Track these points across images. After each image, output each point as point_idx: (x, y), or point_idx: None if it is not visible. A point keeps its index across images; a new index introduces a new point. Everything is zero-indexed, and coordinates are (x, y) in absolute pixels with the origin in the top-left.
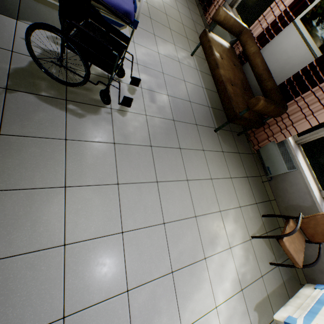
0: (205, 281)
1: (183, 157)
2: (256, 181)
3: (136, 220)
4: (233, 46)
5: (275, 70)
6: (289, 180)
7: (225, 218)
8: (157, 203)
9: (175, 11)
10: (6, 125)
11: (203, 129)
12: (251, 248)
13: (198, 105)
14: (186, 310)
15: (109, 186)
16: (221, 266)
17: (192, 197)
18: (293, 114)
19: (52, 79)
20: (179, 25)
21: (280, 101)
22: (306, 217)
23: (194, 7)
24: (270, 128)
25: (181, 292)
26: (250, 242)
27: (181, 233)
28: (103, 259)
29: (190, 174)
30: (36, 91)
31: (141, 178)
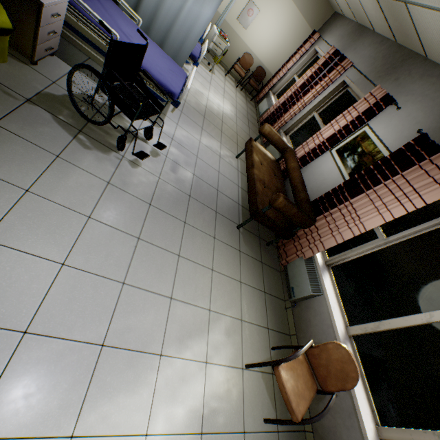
0: (146, 386)
1: (184, 231)
2: (276, 303)
3: (90, 261)
4: (279, 162)
5: (313, 188)
6: (314, 308)
7: (214, 322)
8: (126, 258)
9: (233, 123)
10: (7, 120)
11: (223, 219)
12: (239, 381)
13: (226, 197)
14: (95, 409)
15: (77, 213)
16: (182, 380)
17: (176, 275)
18: (322, 228)
19: (77, 112)
20: (233, 133)
21: (309, 212)
22: (316, 346)
23: (255, 128)
24: (299, 241)
25: (101, 380)
26: (242, 372)
27: (141, 306)
28: (19, 279)
29: (185, 251)
30: (56, 113)
31: (121, 226)
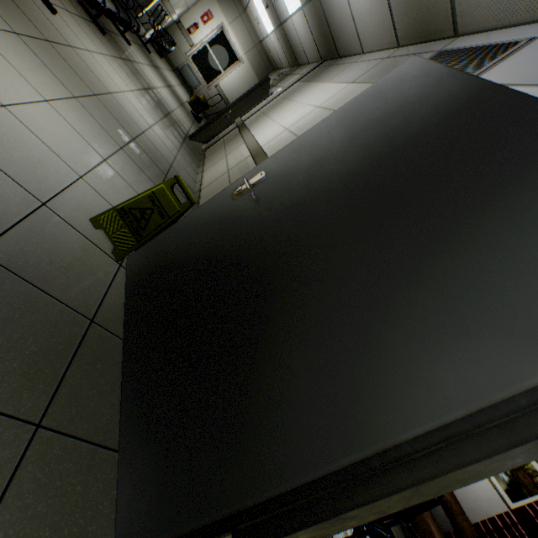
0: None
1: None
2: None
3: None
4: None
5: (454, 491)
6: None
7: None
8: None
9: None
10: None
11: None
12: None
13: None
14: None
15: None
16: None
17: None
18: None
19: None
20: None
21: None
22: None
23: None
24: None
25: None
26: None
27: None
28: None
29: None
30: None
31: None
